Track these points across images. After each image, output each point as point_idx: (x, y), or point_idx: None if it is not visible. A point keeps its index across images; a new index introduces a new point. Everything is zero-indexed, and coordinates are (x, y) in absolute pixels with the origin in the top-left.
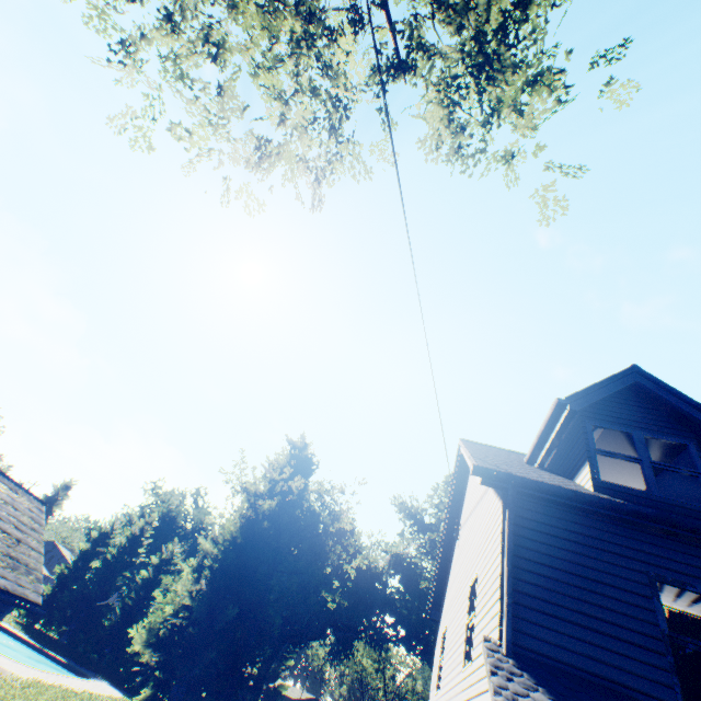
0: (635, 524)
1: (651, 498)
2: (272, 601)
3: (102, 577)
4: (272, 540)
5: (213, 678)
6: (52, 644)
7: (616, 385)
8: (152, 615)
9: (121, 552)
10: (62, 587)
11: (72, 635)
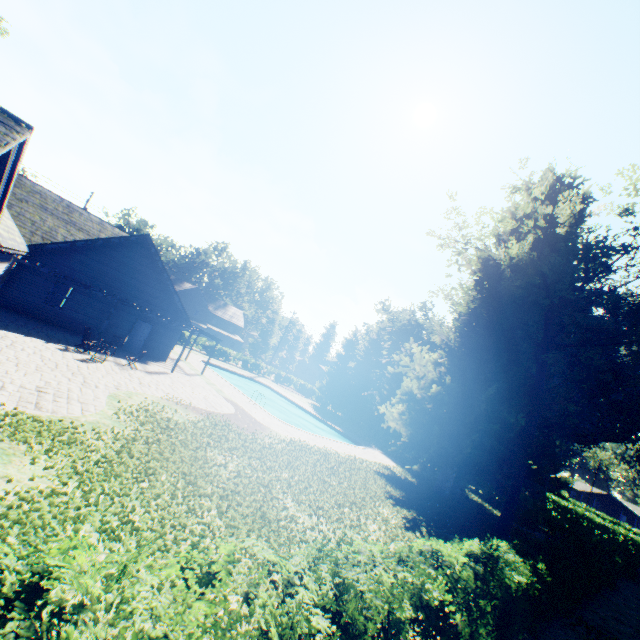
0: None
1: None
2: (551, 387)
3: (357, 374)
4: (535, 300)
5: (486, 465)
6: (334, 419)
7: None
8: (397, 396)
9: (366, 354)
10: (333, 382)
11: (349, 415)
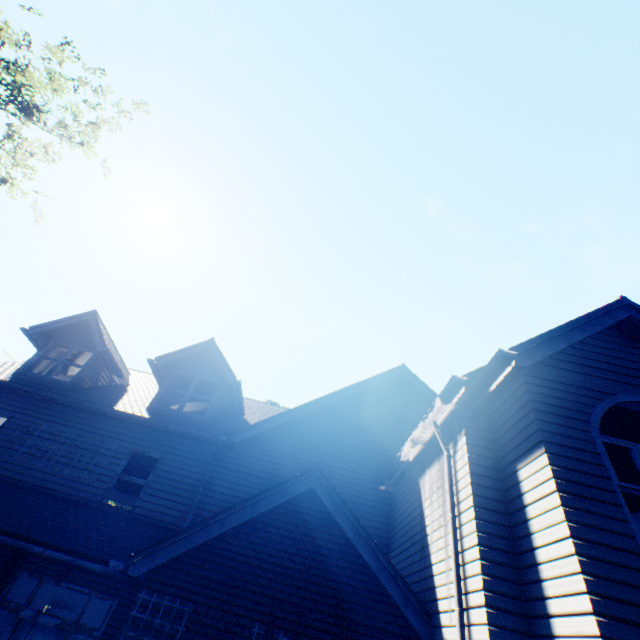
0: (2, 388)
1: (40, 378)
2: None
3: None
4: None
5: None
6: None
7: (73, 321)
8: None
9: None
10: None
11: None
